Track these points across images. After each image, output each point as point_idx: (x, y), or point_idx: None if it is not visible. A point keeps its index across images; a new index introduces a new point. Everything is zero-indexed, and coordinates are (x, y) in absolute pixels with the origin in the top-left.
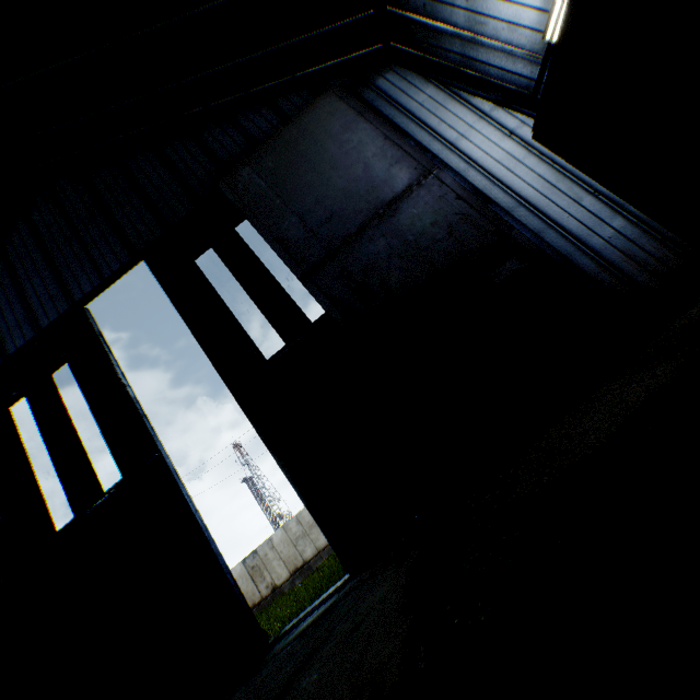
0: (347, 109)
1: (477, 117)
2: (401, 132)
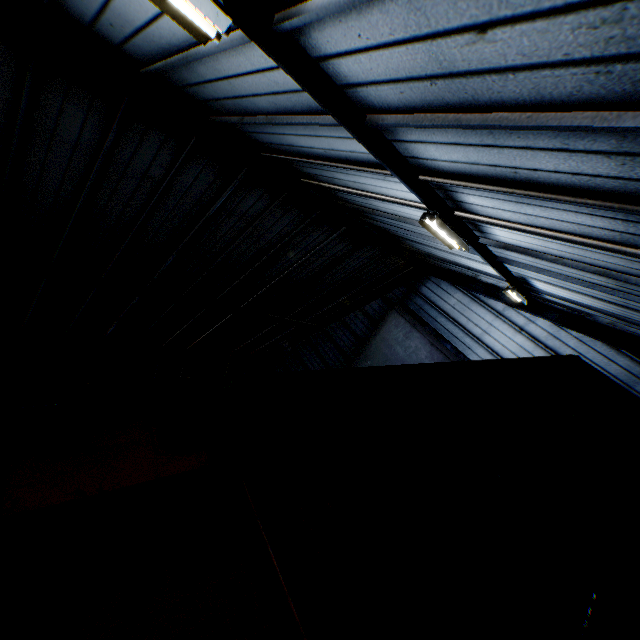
0: (405, 322)
1: (493, 316)
2: (441, 337)
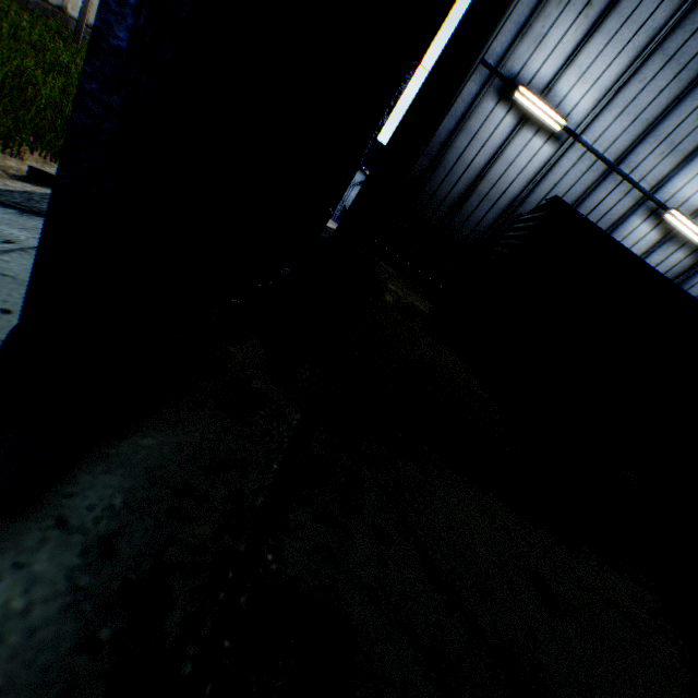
0: None
1: None
2: None
